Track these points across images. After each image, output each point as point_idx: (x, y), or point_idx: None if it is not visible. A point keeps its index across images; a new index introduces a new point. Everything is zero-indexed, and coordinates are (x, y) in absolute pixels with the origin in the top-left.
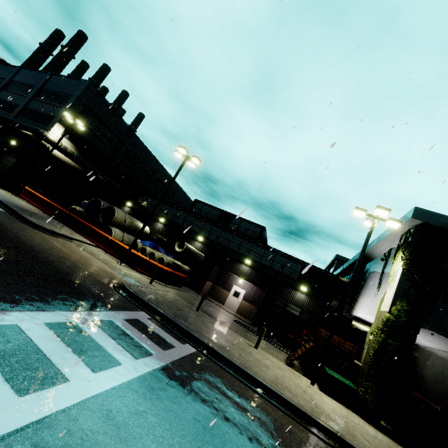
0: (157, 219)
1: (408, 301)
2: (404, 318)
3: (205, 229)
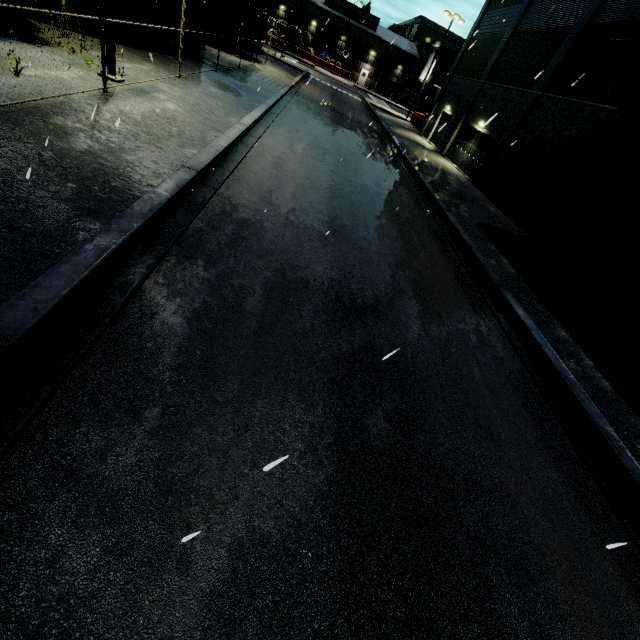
0: (309, 23)
1: (433, 77)
2: (431, 82)
3: (345, 30)
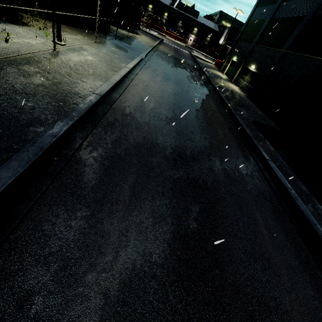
0: (163, 14)
1: (226, 41)
2: (225, 44)
3: (182, 17)
